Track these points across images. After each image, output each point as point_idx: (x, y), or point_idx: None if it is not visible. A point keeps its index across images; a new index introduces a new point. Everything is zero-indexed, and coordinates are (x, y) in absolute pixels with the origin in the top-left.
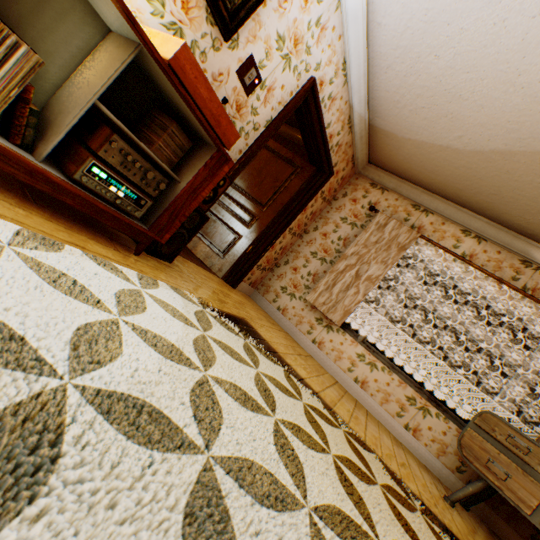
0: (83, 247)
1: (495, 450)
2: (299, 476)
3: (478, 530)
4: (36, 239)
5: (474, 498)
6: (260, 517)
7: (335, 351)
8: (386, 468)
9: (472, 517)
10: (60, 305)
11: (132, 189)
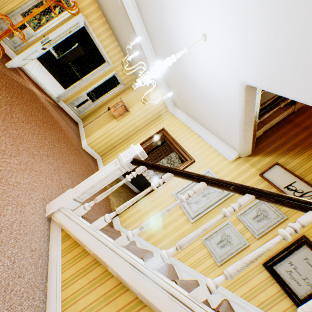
0: None
1: None
2: None
3: None
4: None
5: None
6: None
7: None
8: None
9: None
10: None
11: None
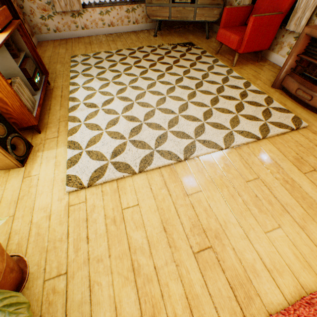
0: (62, 96)
1: (155, 8)
2: (134, 75)
3: (164, 35)
4: (71, 101)
5: (160, 25)
6: (137, 83)
7: (93, 23)
8: (140, 51)
9: (162, 31)
10: (97, 98)
11: (37, 74)
